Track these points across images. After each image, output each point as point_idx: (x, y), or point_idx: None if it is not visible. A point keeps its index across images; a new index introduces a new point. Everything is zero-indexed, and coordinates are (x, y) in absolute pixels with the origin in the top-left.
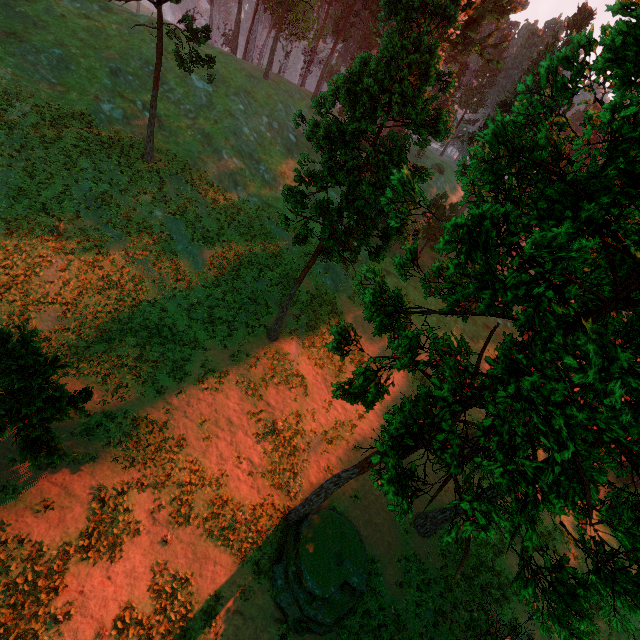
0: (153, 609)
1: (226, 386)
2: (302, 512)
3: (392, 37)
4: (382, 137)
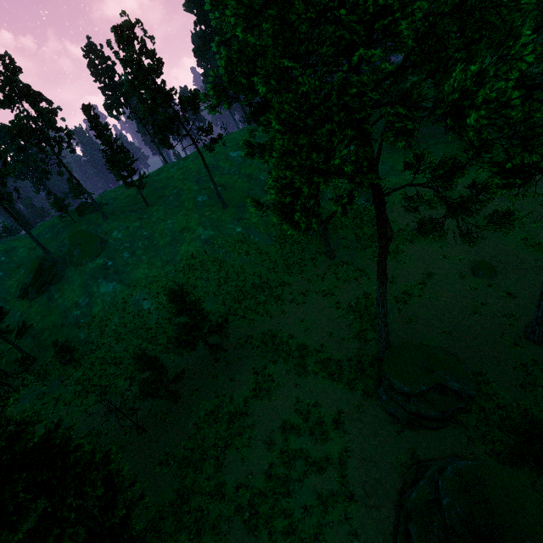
0: (299, 422)
1: (309, 298)
2: (382, 347)
3: None
4: None
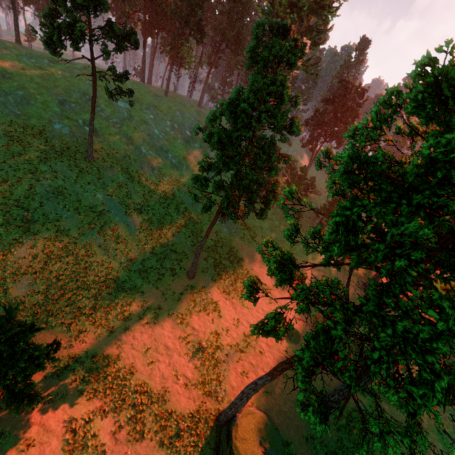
0: None
1: (161, 319)
2: (230, 414)
3: (256, 77)
4: (256, 138)
